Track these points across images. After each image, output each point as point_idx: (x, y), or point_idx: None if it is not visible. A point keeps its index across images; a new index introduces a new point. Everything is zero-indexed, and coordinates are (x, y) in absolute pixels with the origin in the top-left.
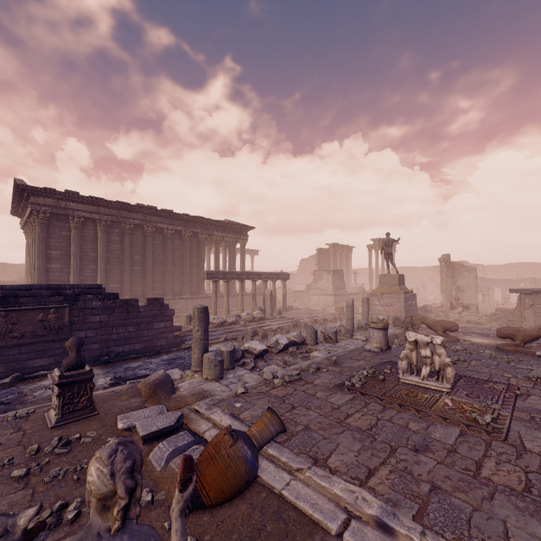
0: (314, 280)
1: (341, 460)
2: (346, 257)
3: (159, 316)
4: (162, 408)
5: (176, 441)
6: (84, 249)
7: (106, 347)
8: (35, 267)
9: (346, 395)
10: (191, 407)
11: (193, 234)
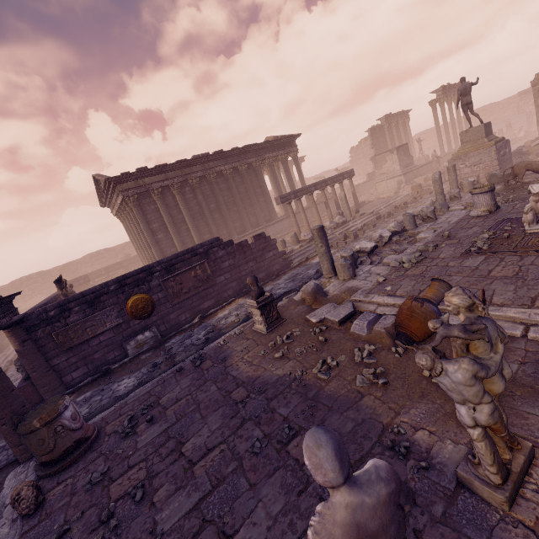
0: (377, 166)
1: (502, 298)
2: (402, 126)
3: (266, 248)
4: (333, 305)
5: (365, 318)
6: (173, 215)
7: (240, 282)
8: (146, 242)
9: (477, 258)
10: (350, 300)
11: (248, 165)
